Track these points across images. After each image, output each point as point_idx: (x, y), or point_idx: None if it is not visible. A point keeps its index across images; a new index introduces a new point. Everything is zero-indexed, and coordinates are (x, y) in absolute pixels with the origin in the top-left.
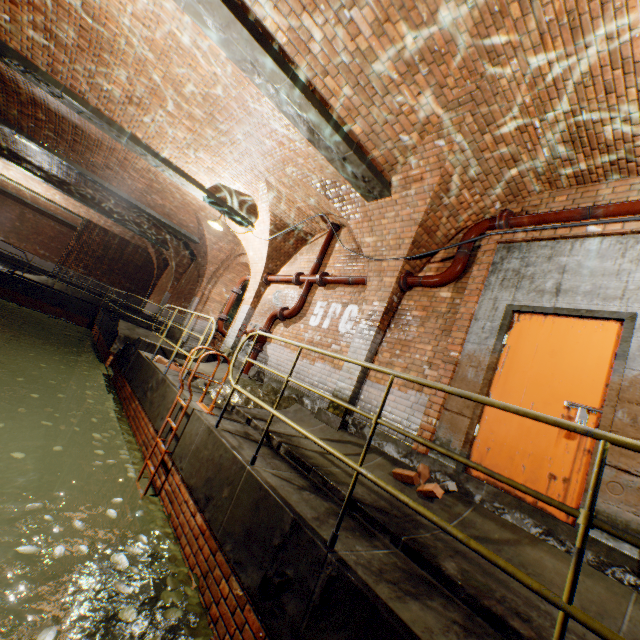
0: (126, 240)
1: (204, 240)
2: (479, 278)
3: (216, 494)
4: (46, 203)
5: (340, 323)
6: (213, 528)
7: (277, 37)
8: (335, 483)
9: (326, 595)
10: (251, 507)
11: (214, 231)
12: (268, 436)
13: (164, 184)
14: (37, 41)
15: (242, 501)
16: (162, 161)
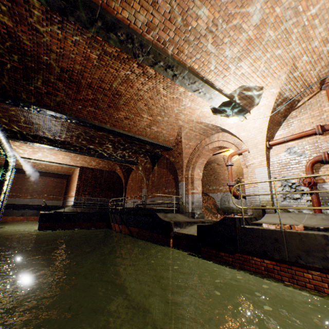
0: (103, 170)
1: (179, 145)
2: None
3: None
4: (52, 168)
5: None
6: None
7: None
8: None
9: None
10: None
11: (188, 136)
12: None
13: (167, 114)
14: (147, 0)
15: None
16: (205, 83)
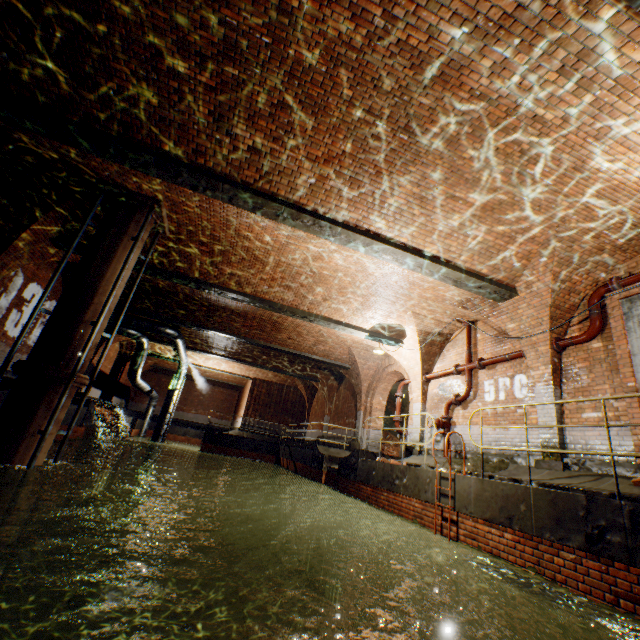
0: (281, 384)
1: (355, 364)
2: (618, 326)
3: (514, 512)
4: (222, 376)
5: (514, 391)
6: (526, 531)
7: (431, 252)
8: (592, 489)
9: (632, 520)
10: (549, 505)
11: (362, 355)
12: (515, 481)
13: (328, 336)
14: (278, 291)
15: (539, 505)
16: (339, 324)
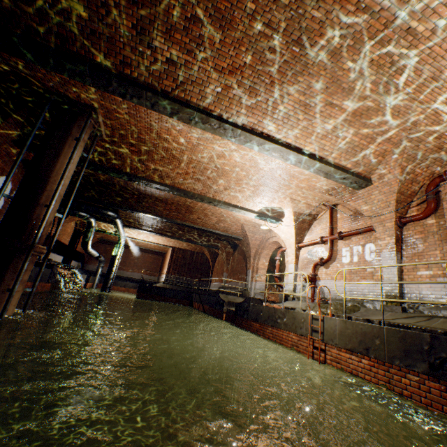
0: (192, 251)
1: (246, 237)
2: None
3: (370, 345)
4: (150, 245)
5: (365, 256)
6: (380, 359)
7: (309, 150)
8: (430, 328)
9: None
10: (399, 341)
11: (251, 230)
12: (368, 321)
13: (227, 216)
14: (191, 183)
15: (391, 341)
16: (236, 207)
